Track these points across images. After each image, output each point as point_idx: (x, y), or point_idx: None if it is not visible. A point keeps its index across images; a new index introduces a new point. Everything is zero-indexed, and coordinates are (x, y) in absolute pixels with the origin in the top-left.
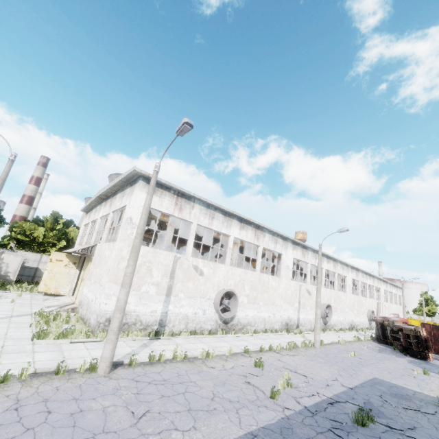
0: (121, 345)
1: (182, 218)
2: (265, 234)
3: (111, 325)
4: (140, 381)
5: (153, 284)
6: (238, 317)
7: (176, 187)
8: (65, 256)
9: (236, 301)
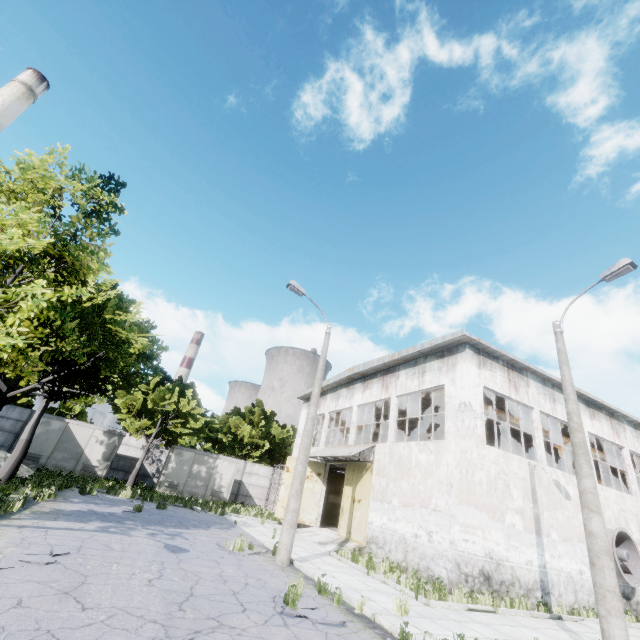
0: (534, 624)
1: (520, 401)
2: (623, 426)
3: (603, 581)
4: None
5: (516, 511)
6: (639, 587)
7: (508, 355)
8: None
9: (634, 553)
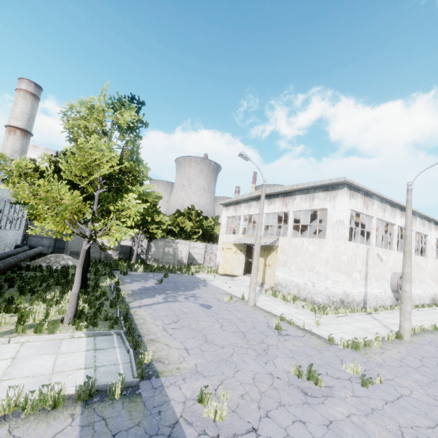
0: (363, 319)
1: (367, 214)
2: (416, 218)
3: (406, 309)
4: (437, 346)
5: (358, 271)
6: None
7: (367, 189)
8: (232, 245)
9: None
